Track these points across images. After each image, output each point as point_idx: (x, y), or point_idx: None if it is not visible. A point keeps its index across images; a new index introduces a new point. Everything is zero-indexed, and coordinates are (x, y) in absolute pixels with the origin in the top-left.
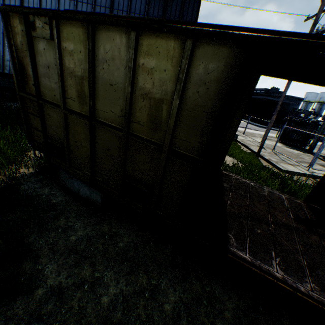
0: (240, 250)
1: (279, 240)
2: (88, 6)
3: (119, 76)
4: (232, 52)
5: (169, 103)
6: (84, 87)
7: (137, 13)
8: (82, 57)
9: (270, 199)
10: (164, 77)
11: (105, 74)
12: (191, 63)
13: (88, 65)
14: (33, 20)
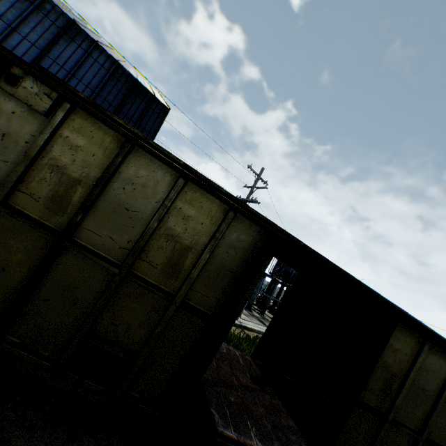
0: (226, 426)
1: (248, 405)
2: (1, 22)
3: (145, 205)
4: (259, 234)
5: (197, 253)
6: (74, 193)
7: (84, 83)
8: (93, 160)
9: (230, 357)
10: (199, 228)
11: (123, 195)
12: (227, 228)
13: (99, 173)
14: (20, 74)
